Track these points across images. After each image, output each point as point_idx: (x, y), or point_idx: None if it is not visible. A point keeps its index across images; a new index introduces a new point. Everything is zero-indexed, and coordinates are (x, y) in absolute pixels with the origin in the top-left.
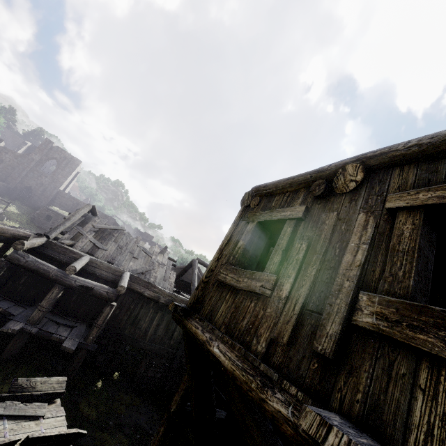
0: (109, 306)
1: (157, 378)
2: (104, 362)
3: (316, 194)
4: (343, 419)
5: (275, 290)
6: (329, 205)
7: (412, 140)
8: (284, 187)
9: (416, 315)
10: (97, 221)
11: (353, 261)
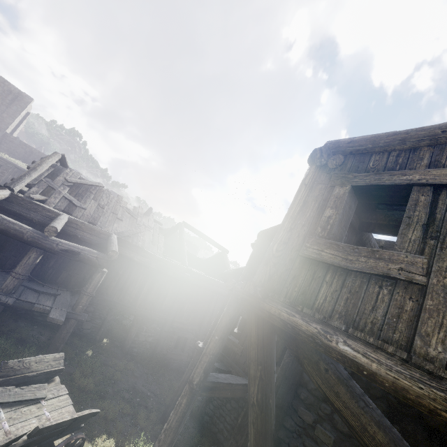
0: (99, 273)
1: (149, 341)
2: (91, 329)
3: None
4: None
5: (433, 276)
6: None
7: None
8: (390, 144)
9: None
10: (70, 174)
11: None
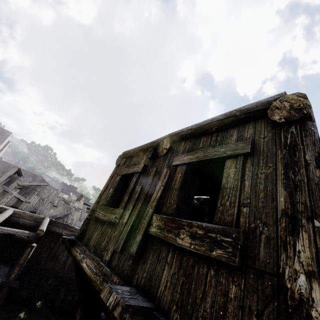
0: (29, 248)
1: (75, 299)
2: (27, 295)
3: (148, 156)
4: (132, 289)
5: (121, 219)
6: (154, 163)
7: (190, 126)
8: (137, 152)
9: (170, 224)
10: (22, 180)
11: (156, 197)
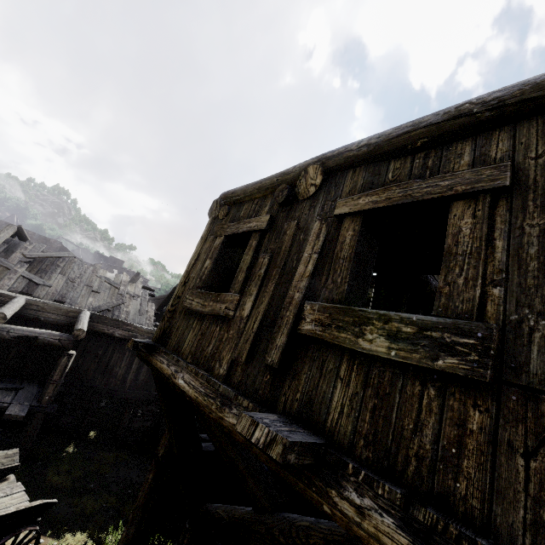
0: (65, 357)
1: (147, 427)
2: (72, 422)
3: (279, 201)
4: (281, 417)
5: (238, 310)
6: (292, 214)
7: (364, 139)
8: (252, 193)
9: (342, 317)
10: (30, 248)
11: (304, 272)
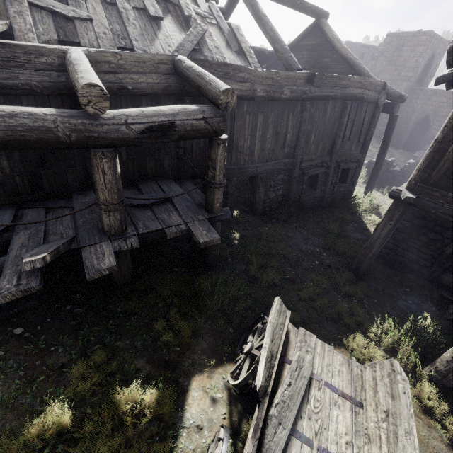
0: (220, 147)
1: (279, 195)
2: None
3: None
4: None
5: None
6: None
7: None
8: None
9: None
10: None
11: None
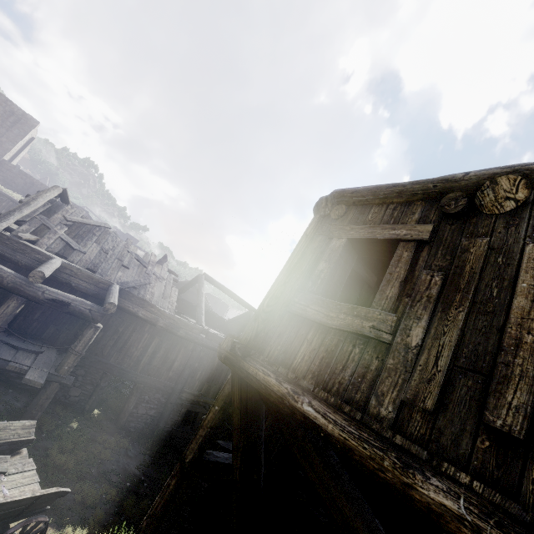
0: (92, 329)
1: (150, 415)
2: (80, 396)
3: (451, 210)
4: None
5: (398, 334)
6: (470, 228)
7: None
8: (388, 196)
9: None
10: (71, 212)
11: (532, 308)
